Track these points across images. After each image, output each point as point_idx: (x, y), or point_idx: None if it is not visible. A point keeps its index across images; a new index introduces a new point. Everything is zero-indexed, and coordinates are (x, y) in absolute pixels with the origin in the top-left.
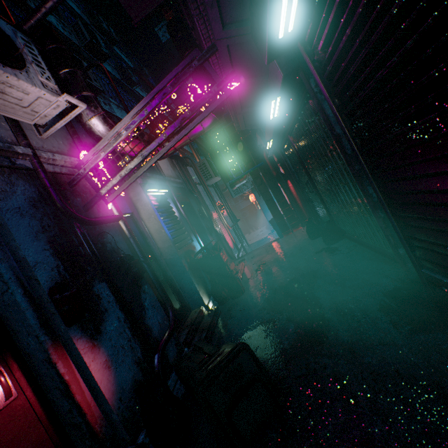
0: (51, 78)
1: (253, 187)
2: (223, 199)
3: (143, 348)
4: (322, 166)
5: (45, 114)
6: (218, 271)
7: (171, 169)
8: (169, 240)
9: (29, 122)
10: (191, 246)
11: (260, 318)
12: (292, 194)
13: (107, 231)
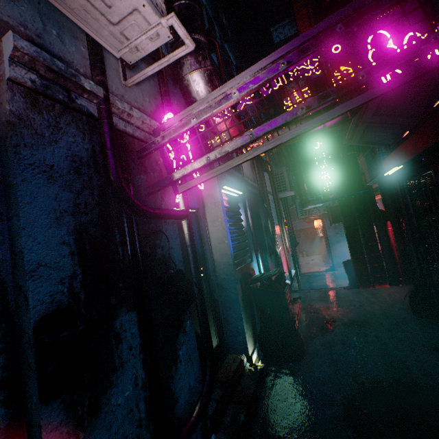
0: None
1: (325, 212)
2: (288, 216)
3: None
4: None
5: (137, 44)
6: (275, 312)
7: (250, 169)
8: (230, 255)
9: (114, 53)
10: (249, 268)
11: None
12: (389, 240)
13: (163, 229)
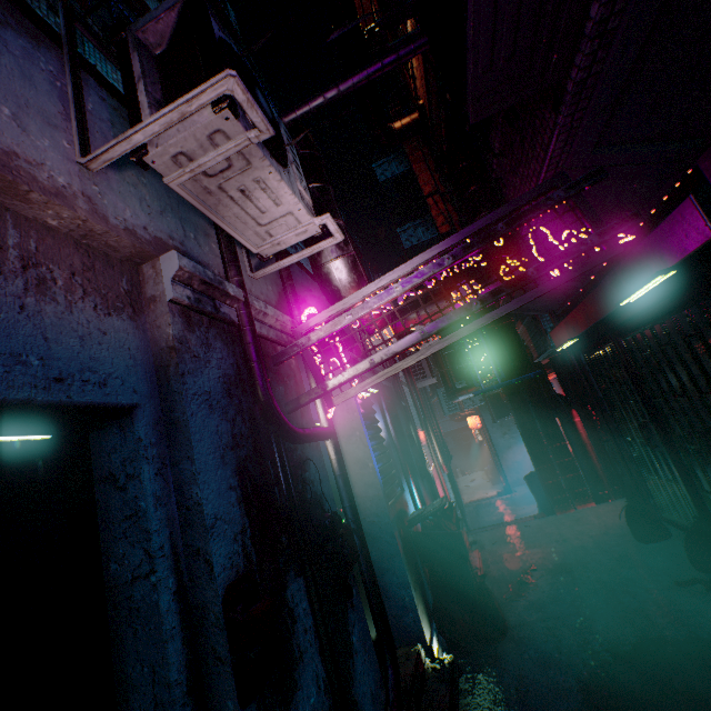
0: (307, 189)
1: (482, 404)
2: (431, 415)
3: None
4: None
5: (282, 240)
6: (452, 567)
7: None
8: (378, 485)
9: (252, 249)
10: (403, 501)
11: None
12: (580, 437)
13: (310, 456)
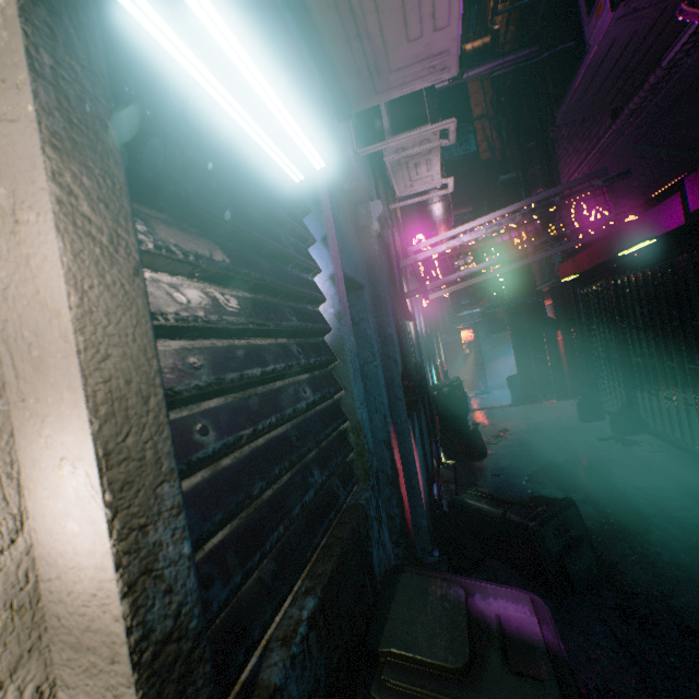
0: None
1: (479, 320)
2: None
3: (426, 471)
4: (661, 333)
5: (416, 190)
6: (457, 419)
7: None
8: None
9: (397, 194)
10: (428, 376)
11: (532, 491)
12: (559, 352)
13: (406, 329)
